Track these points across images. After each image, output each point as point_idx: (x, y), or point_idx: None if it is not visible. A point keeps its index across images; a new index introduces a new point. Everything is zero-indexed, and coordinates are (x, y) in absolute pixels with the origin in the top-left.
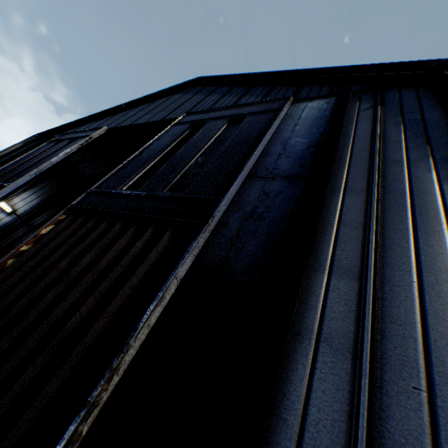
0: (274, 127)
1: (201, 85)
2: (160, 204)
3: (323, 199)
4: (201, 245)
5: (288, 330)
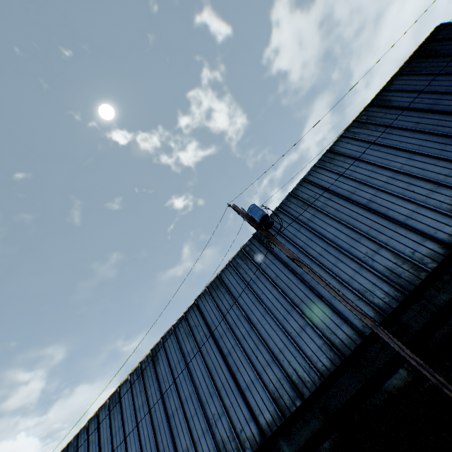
0: None
1: None
2: None
3: None
4: None
5: None
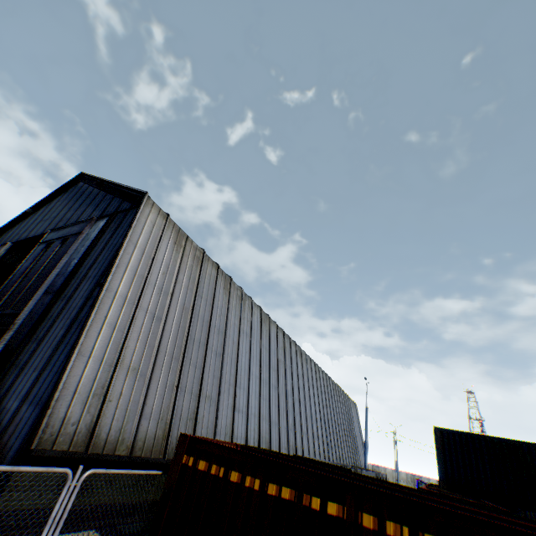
0: (74, 250)
1: (82, 182)
2: (4, 319)
3: (48, 308)
4: (9, 339)
5: (7, 366)
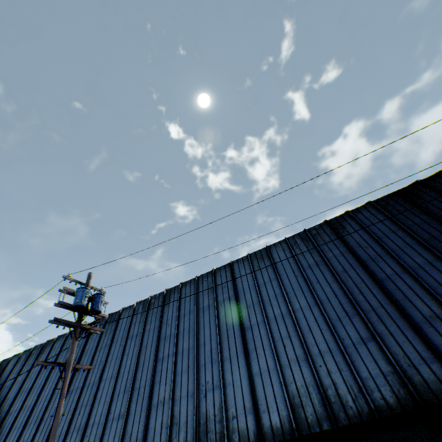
0: None
1: None
2: None
3: None
4: None
5: None
